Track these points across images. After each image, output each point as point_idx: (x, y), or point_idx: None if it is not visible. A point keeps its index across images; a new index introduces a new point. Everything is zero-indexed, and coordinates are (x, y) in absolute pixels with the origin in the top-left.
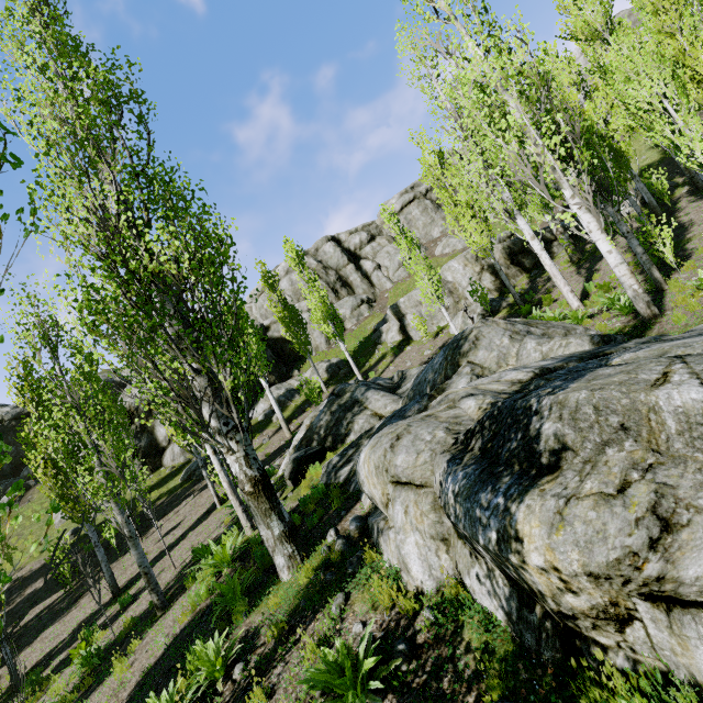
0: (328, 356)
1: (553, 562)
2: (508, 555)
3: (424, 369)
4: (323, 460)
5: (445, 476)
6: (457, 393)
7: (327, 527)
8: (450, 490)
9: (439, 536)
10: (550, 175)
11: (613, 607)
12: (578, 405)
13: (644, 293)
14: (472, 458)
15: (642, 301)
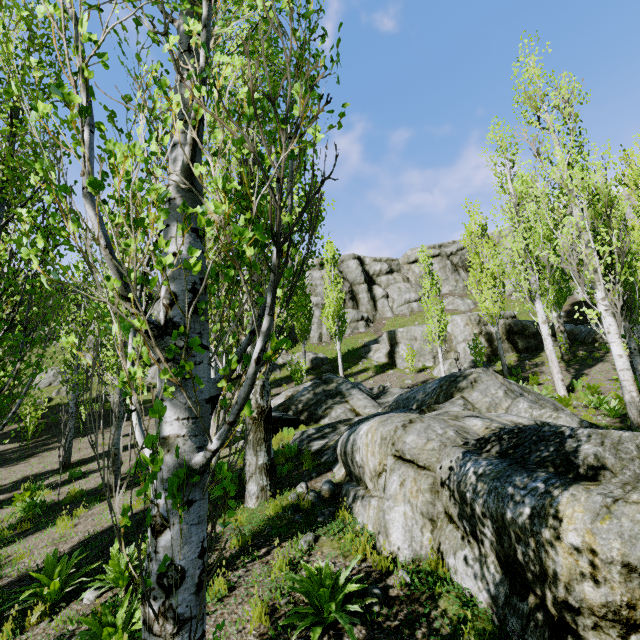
0: (316, 350)
1: (591, 544)
2: (541, 528)
3: (410, 390)
4: (294, 429)
5: (462, 461)
6: (460, 412)
7: (297, 480)
8: (472, 471)
9: (429, 515)
10: (592, 274)
11: (627, 610)
12: (621, 440)
13: (639, 403)
14: (492, 456)
15: (636, 408)
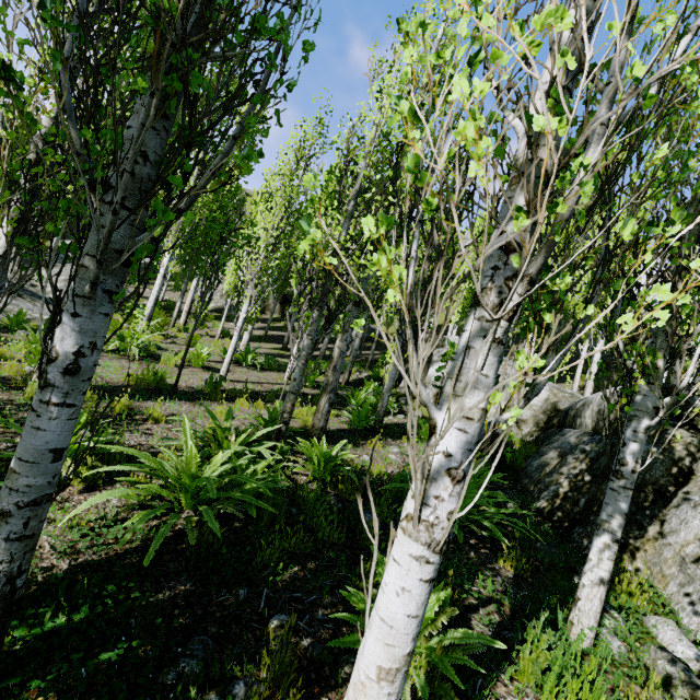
0: None
1: None
2: None
3: None
4: None
5: None
6: None
7: None
8: None
9: None
10: None
11: None
12: None
13: None
14: None
15: None
